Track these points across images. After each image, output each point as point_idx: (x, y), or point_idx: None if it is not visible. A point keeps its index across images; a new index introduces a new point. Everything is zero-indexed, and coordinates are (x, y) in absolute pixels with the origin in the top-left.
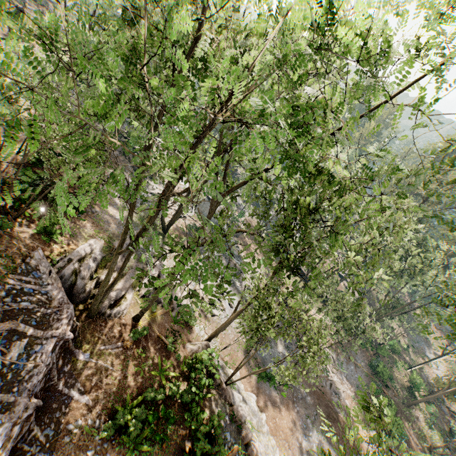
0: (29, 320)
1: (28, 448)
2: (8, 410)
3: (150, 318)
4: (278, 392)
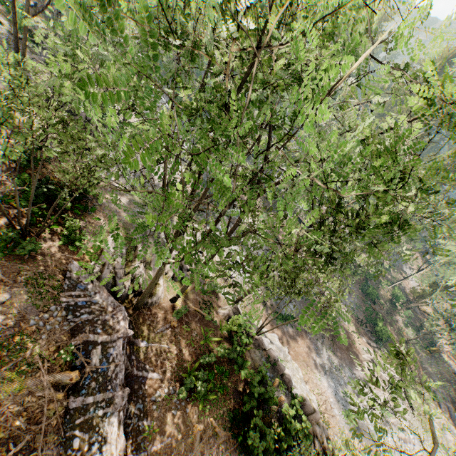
0: (94, 329)
1: (129, 421)
2: (110, 403)
3: (184, 296)
4: (294, 328)
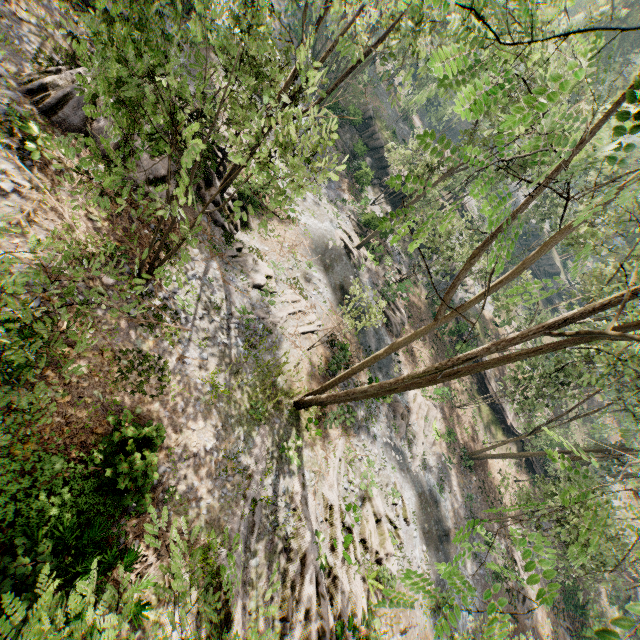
0: None
1: None
2: None
3: None
4: None
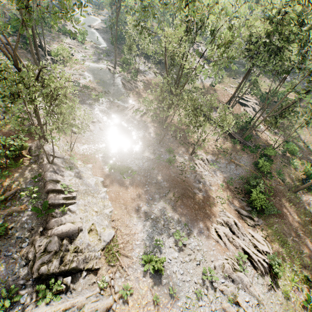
0: None
1: None
2: None
3: None
4: (131, 179)
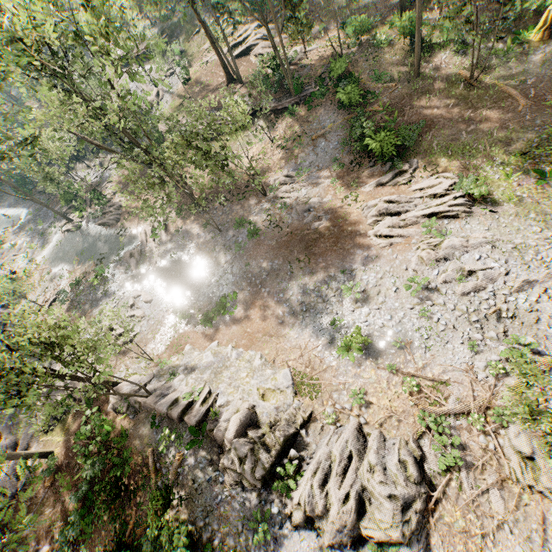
0: None
1: None
2: None
3: (64, 436)
4: (240, 305)
